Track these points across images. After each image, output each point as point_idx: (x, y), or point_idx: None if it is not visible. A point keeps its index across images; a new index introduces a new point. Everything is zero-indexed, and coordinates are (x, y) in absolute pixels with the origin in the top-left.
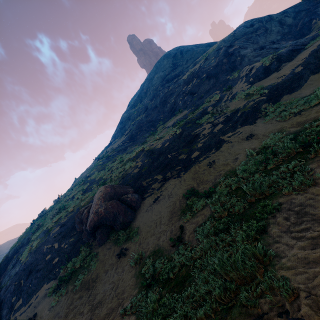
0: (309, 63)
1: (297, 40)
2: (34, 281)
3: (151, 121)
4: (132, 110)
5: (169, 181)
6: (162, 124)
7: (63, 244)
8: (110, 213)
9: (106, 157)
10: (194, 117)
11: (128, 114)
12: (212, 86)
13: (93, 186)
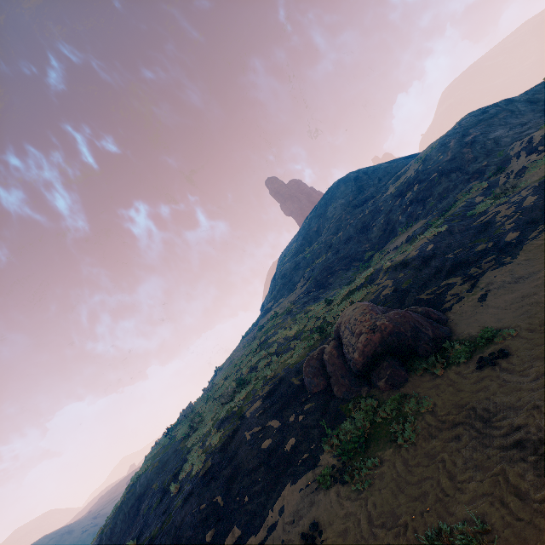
0: None
1: None
2: (253, 488)
3: (349, 256)
4: (299, 256)
5: (486, 275)
6: (373, 253)
7: (292, 417)
8: (404, 325)
9: (284, 314)
10: (456, 213)
11: (293, 263)
12: (458, 181)
13: (291, 343)
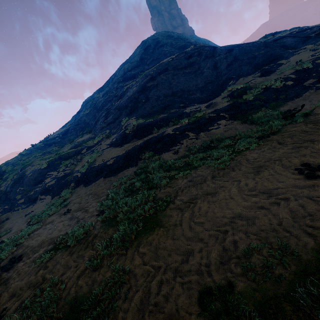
0: (118, 160)
1: (188, 106)
2: None
3: (85, 123)
4: (95, 95)
5: None
6: (84, 133)
7: None
8: None
9: (34, 147)
10: (68, 154)
11: (89, 99)
12: (114, 120)
13: None
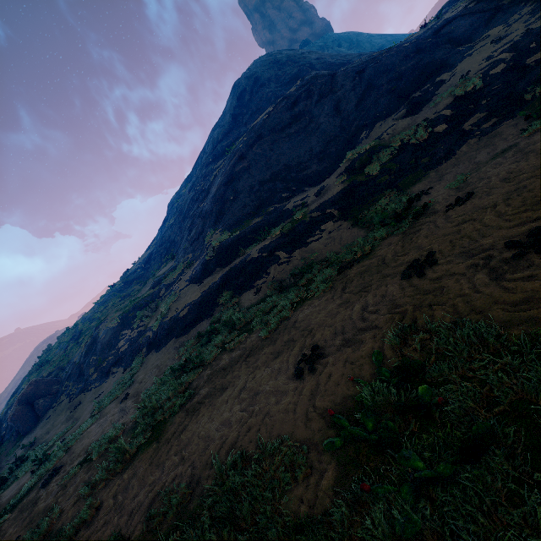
0: (193, 309)
1: (294, 195)
2: None
3: (170, 242)
4: (183, 190)
5: (67, 400)
6: (169, 258)
7: None
8: (15, 421)
9: (112, 290)
10: (144, 300)
11: (175, 198)
12: (198, 236)
13: (70, 344)
